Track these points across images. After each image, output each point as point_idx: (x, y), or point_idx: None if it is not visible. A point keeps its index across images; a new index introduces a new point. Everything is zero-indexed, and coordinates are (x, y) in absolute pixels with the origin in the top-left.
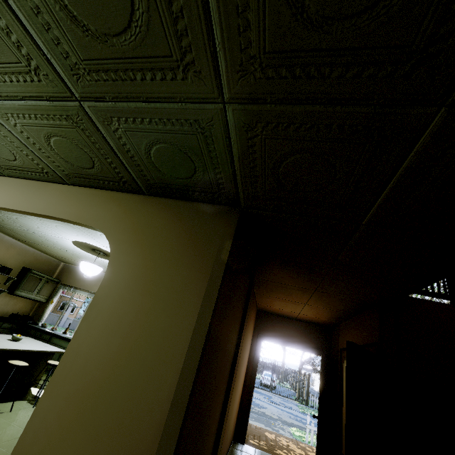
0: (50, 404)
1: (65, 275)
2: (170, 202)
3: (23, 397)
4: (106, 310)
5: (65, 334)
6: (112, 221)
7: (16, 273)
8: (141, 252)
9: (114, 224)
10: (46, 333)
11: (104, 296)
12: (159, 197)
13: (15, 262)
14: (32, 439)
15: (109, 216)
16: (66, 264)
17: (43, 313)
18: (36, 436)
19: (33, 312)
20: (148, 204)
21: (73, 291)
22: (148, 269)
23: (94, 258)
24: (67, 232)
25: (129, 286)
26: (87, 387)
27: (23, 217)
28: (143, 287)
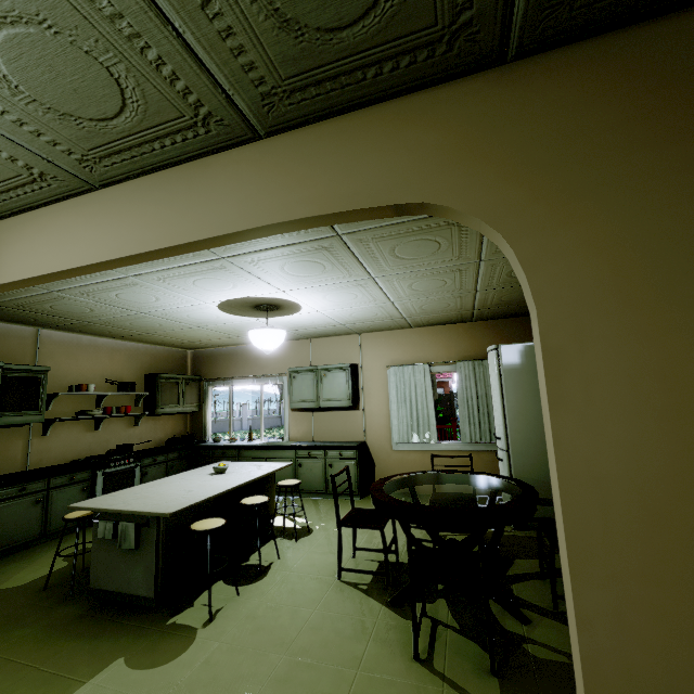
0: (609, 597)
1: (202, 367)
2: (602, 47)
3: (271, 534)
4: (607, 370)
5: (251, 441)
6: (449, 169)
7: (141, 386)
8: (606, 206)
9: (459, 173)
10: (229, 449)
11: (574, 342)
12: (549, 50)
13: (131, 372)
14: (618, 668)
15: (431, 161)
16: (195, 351)
17: (204, 426)
18: (625, 661)
19: (190, 428)
20: (528, 83)
21: (228, 384)
22: (663, 239)
23: (250, 323)
24: (213, 287)
25: (631, 296)
26: (689, 544)
27: (130, 289)
28: (682, 285)
